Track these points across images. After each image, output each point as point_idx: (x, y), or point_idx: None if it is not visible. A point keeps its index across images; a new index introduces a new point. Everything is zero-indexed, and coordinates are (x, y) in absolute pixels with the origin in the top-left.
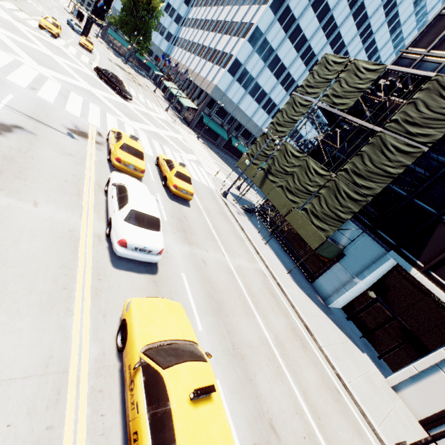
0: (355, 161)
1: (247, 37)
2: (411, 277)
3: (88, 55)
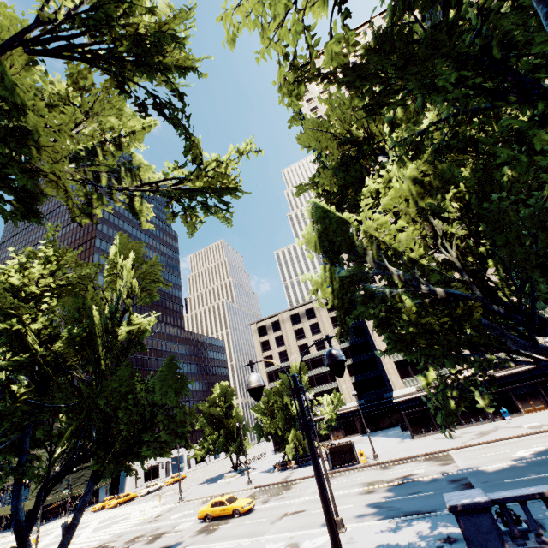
0: None
1: None
2: None
3: None
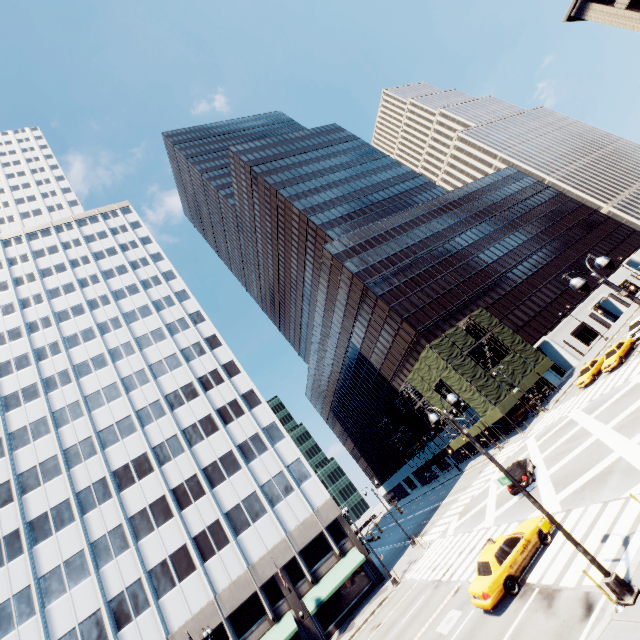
0: (506, 342)
1: (287, 434)
2: None
3: (438, 623)
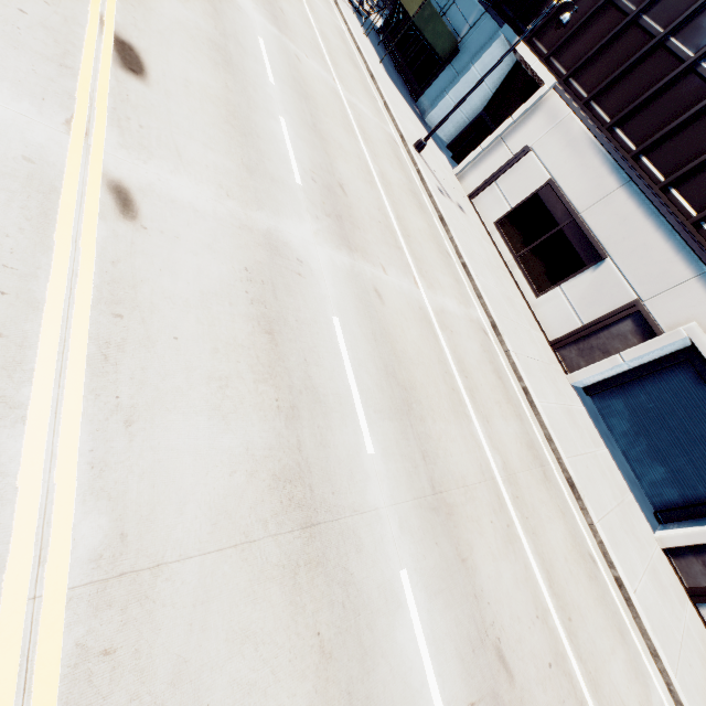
0: None
1: None
2: (524, 73)
3: None
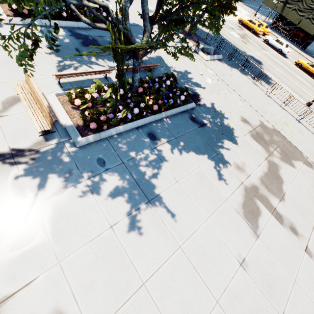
0: None
1: None
2: None
3: None
